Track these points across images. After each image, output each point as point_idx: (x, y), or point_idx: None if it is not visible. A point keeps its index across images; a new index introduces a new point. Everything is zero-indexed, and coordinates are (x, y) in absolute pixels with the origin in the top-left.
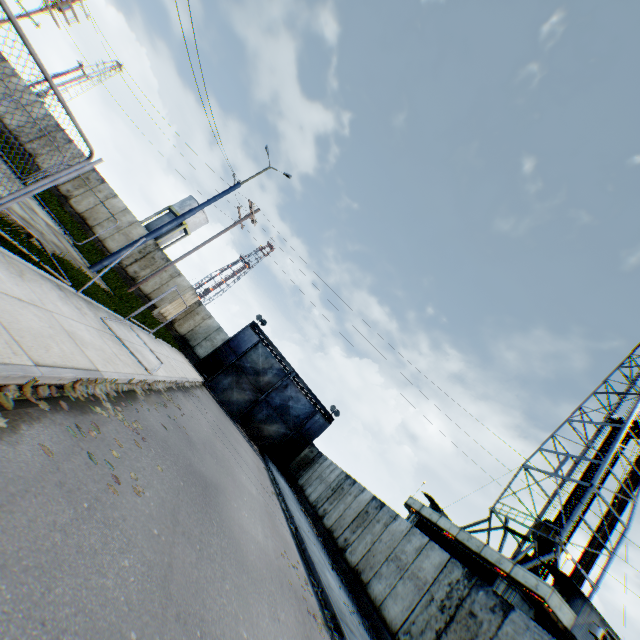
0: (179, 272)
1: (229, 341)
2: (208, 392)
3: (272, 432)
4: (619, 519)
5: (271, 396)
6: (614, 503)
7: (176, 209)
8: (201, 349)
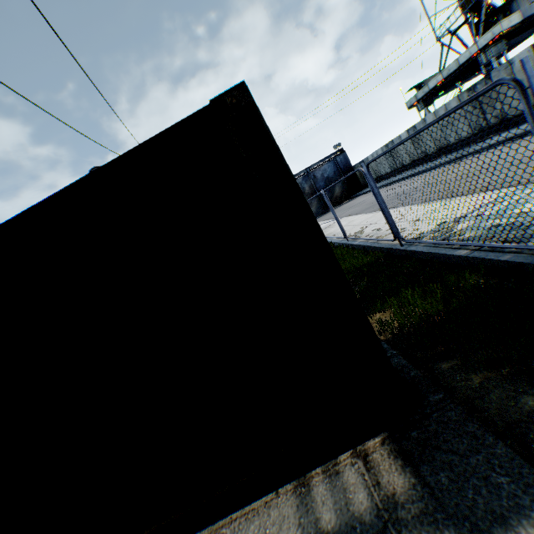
0: None
1: None
2: None
3: (339, 191)
4: None
5: (318, 187)
6: None
7: None
8: None
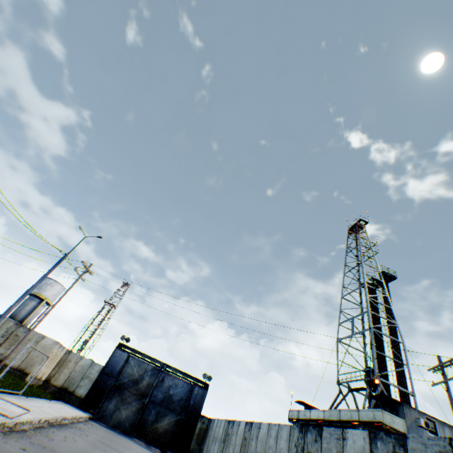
0: (43, 335)
1: (104, 369)
2: (96, 422)
3: (166, 425)
4: (396, 340)
5: (154, 394)
6: (390, 332)
7: (35, 291)
8: (81, 389)
